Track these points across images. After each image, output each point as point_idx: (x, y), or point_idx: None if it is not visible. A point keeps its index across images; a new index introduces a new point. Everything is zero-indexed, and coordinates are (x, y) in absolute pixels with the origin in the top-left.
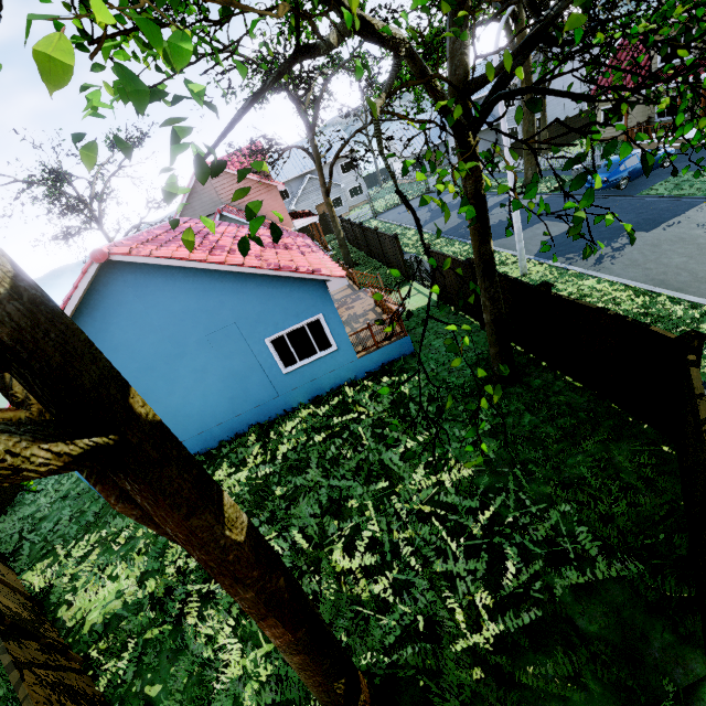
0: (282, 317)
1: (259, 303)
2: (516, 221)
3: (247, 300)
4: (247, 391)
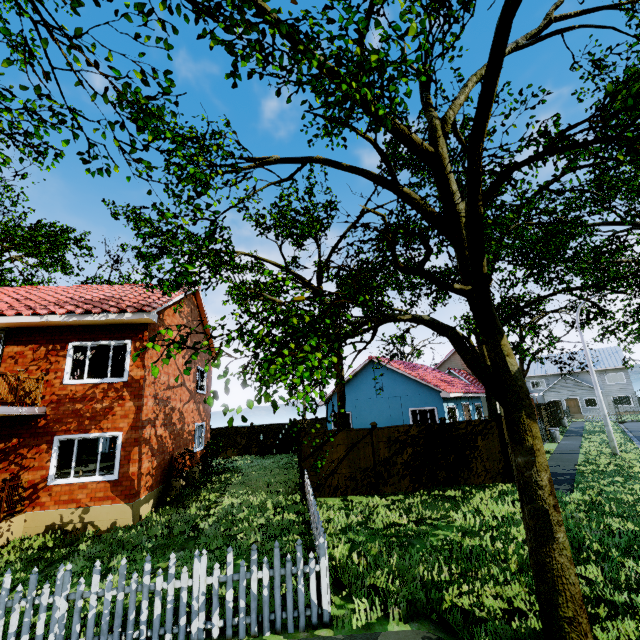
0: (419, 401)
1: (412, 392)
2: (601, 409)
3: (408, 389)
4: None
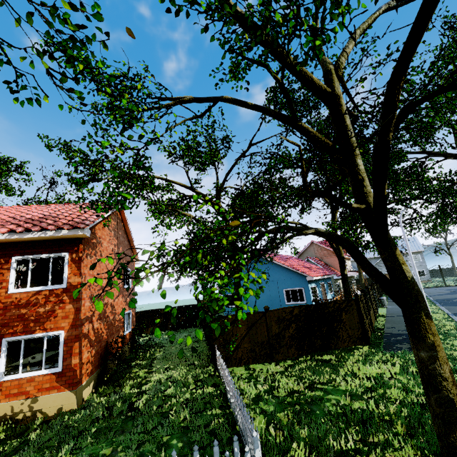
0: (291, 284)
1: (285, 277)
2: (418, 284)
3: (282, 275)
4: (273, 304)
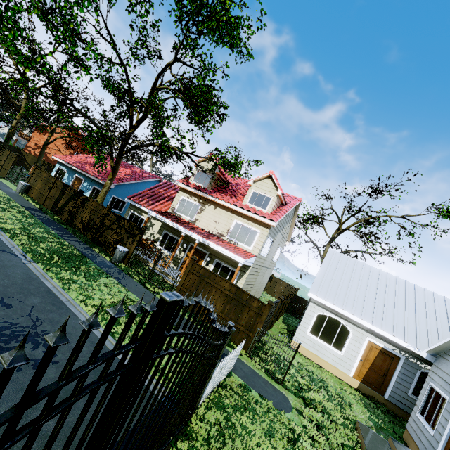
0: None
1: None
2: None
3: None
4: None
